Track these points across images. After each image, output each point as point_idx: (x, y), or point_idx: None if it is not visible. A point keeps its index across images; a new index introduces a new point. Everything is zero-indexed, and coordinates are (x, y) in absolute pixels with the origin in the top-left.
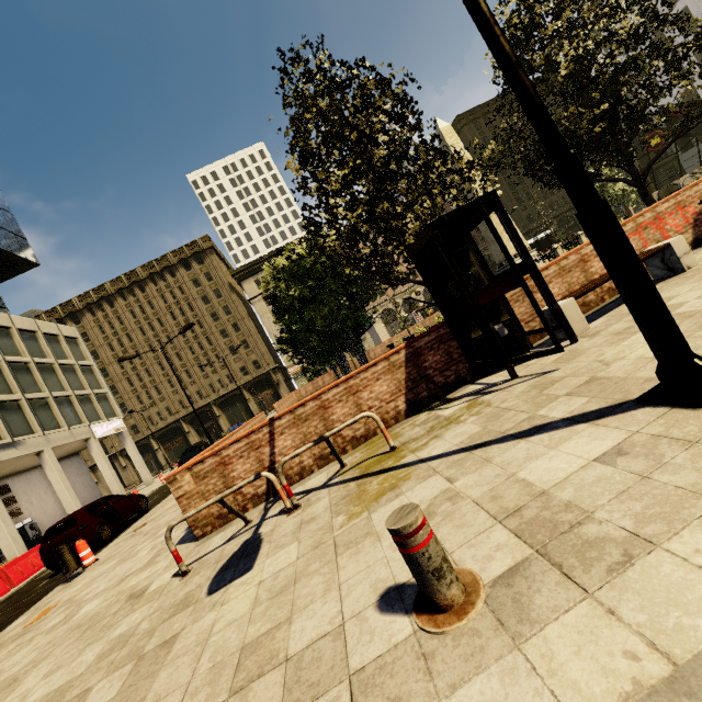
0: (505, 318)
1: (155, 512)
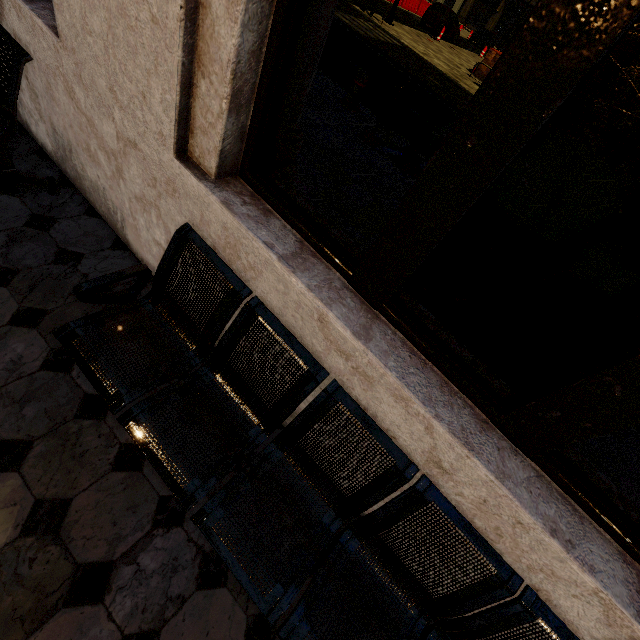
0: None
1: (457, 49)
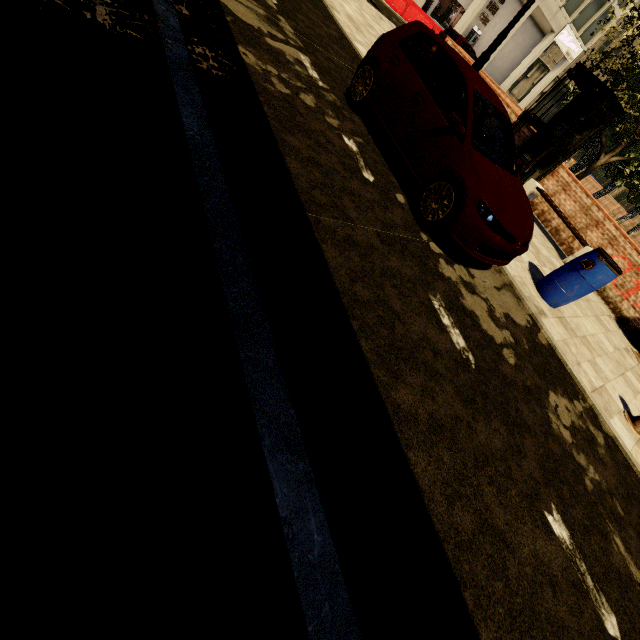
0: (539, 171)
1: None
